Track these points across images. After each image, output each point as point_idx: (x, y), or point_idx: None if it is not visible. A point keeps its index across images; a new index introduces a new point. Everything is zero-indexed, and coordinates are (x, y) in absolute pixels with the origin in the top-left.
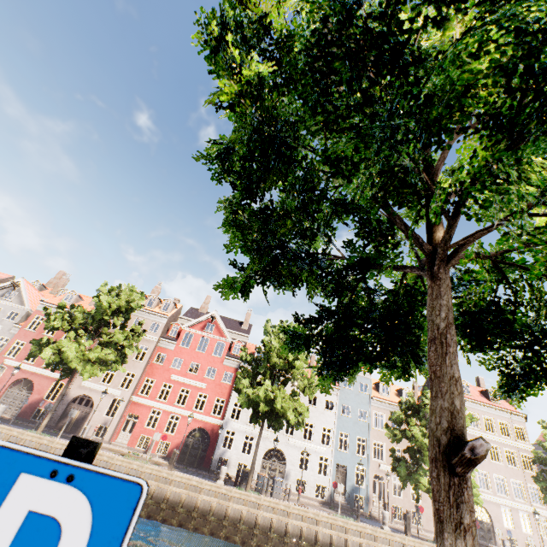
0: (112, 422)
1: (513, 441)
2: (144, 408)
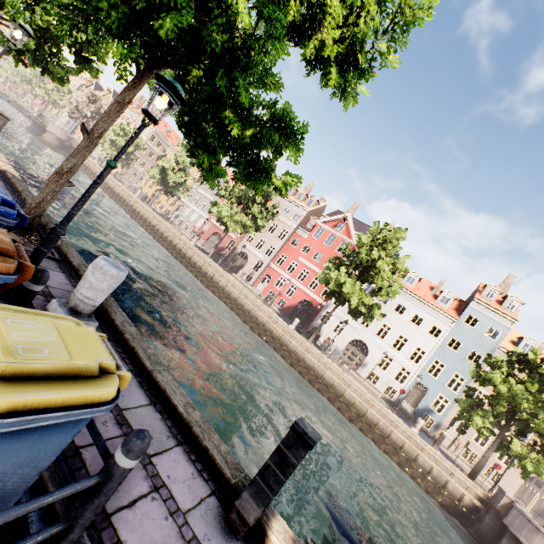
0: (255, 275)
1: None
2: (276, 273)
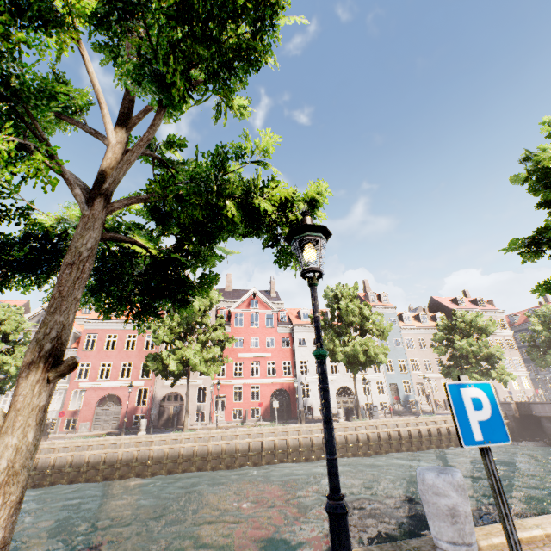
0: (206, 407)
1: (499, 331)
2: (226, 387)
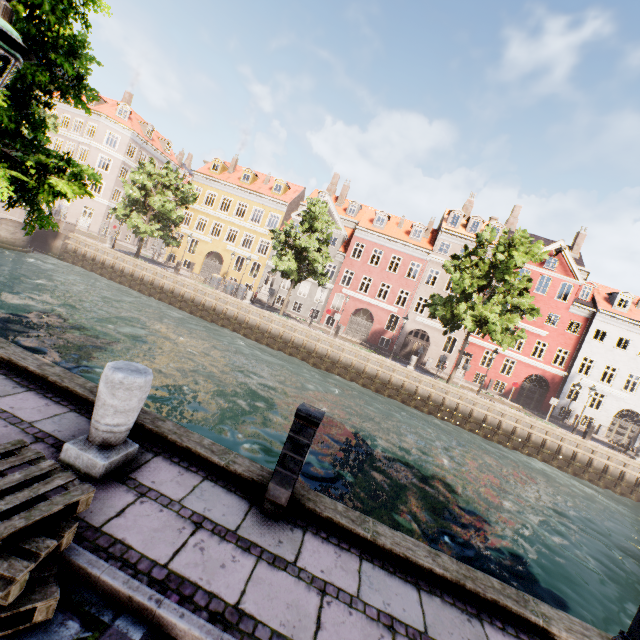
0: (450, 358)
1: None
2: (476, 348)
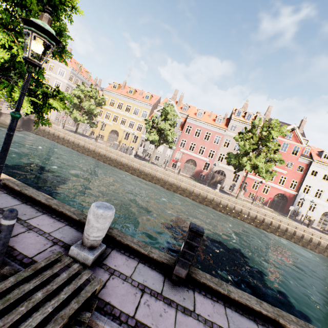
0: (236, 185)
1: None
2: (249, 179)
